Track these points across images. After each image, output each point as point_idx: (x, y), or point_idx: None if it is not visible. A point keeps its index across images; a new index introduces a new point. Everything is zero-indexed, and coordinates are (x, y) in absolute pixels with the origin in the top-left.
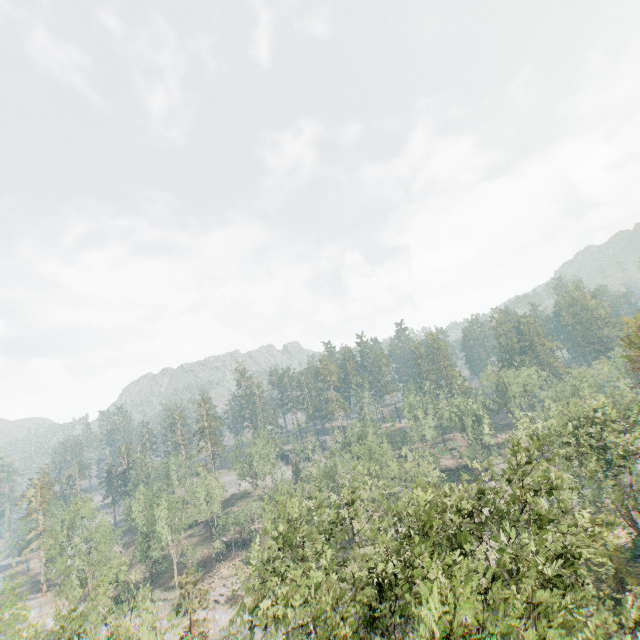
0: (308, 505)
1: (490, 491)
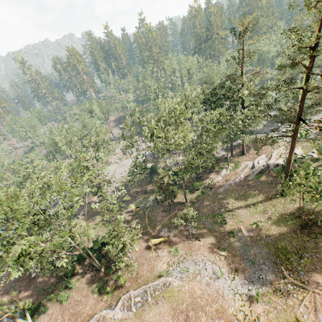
0: (1, 177)
1: (3, 214)
